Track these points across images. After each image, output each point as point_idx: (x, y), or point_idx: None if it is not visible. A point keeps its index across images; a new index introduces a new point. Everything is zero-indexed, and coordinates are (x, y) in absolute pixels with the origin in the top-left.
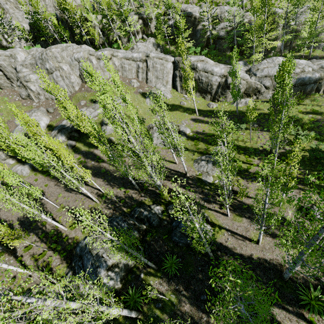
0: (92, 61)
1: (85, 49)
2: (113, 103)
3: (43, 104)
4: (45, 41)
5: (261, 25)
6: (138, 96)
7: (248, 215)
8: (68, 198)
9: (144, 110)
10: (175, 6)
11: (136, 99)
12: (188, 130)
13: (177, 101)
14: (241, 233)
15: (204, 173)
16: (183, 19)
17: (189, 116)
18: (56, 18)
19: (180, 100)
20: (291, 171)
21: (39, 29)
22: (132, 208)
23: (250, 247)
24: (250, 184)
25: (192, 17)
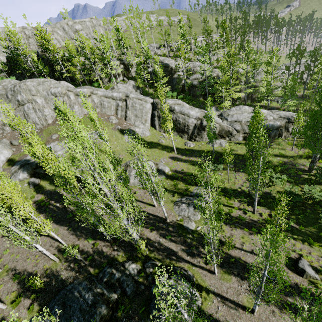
0: (70, 96)
1: (64, 85)
2: (83, 152)
3: (8, 135)
4: (21, 74)
5: (228, 80)
6: (116, 133)
7: (237, 272)
8: (17, 255)
9: (121, 146)
10: (154, 57)
11: (114, 135)
12: (167, 169)
13: (156, 139)
14: (232, 298)
15: (185, 218)
16: (161, 68)
17: (168, 154)
18: (38, 55)
19: (158, 138)
20: (278, 223)
21: (17, 62)
22: (102, 267)
23: (245, 318)
24: (234, 231)
25: (168, 68)
